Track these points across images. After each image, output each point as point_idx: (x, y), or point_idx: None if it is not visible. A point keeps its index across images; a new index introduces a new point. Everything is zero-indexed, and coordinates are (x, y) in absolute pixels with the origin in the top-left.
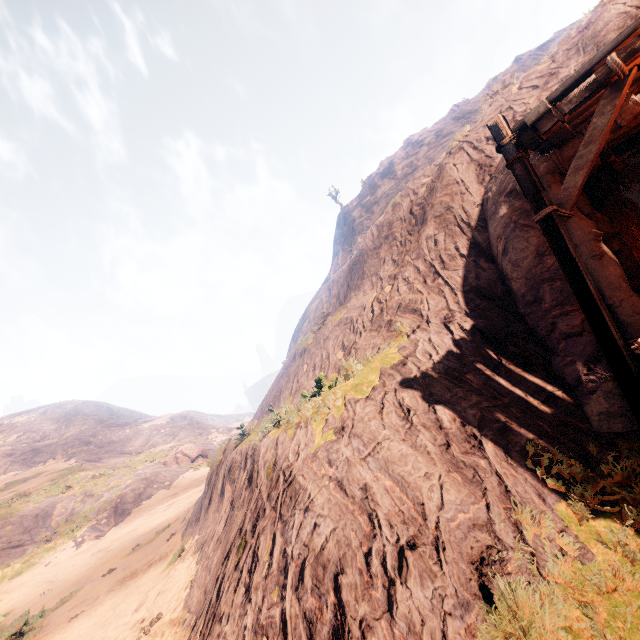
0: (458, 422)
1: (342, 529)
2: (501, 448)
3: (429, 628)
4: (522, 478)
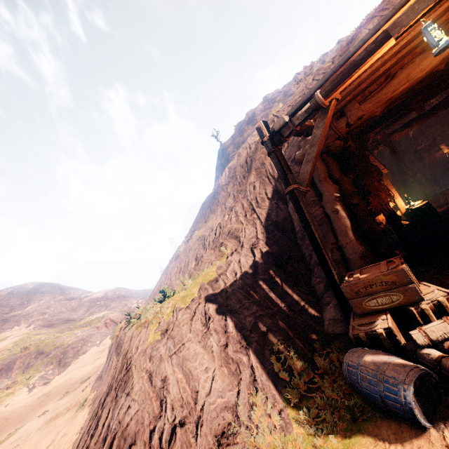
0: (238, 327)
1: (142, 411)
2: (260, 347)
3: None
4: (267, 370)
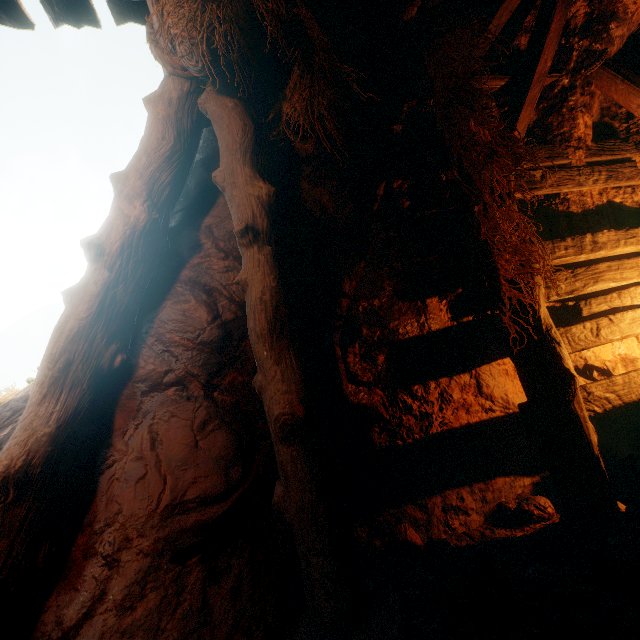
0: None
1: None
2: None
3: None
4: None
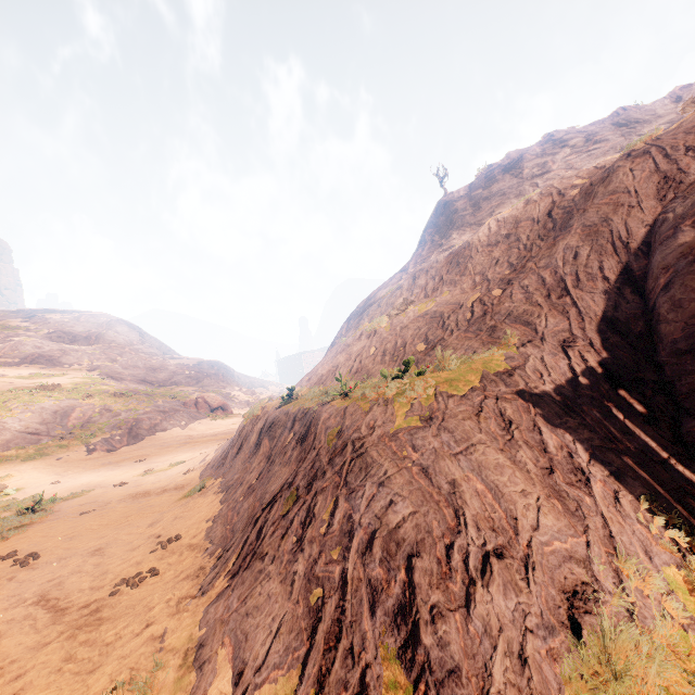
0: (565, 451)
1: (423, 514)
2: (611, 492)
3: (507, 637)
4: (630, 529)
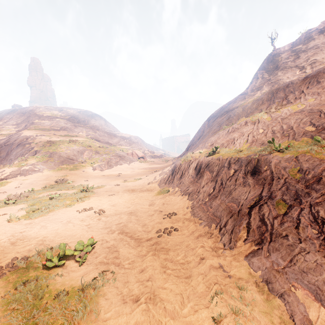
0: None
1: None
2: None
3: None
4: None
